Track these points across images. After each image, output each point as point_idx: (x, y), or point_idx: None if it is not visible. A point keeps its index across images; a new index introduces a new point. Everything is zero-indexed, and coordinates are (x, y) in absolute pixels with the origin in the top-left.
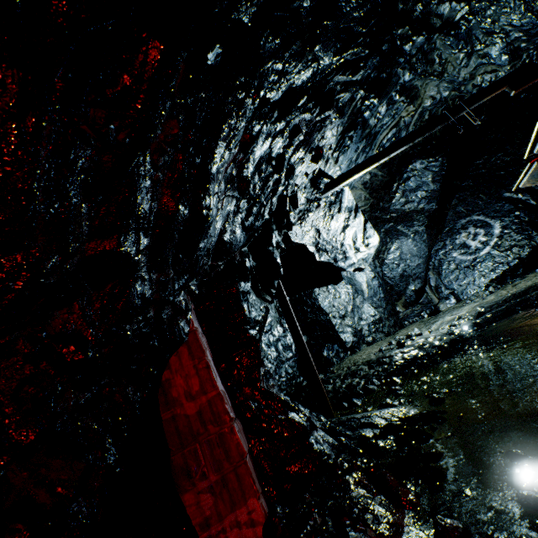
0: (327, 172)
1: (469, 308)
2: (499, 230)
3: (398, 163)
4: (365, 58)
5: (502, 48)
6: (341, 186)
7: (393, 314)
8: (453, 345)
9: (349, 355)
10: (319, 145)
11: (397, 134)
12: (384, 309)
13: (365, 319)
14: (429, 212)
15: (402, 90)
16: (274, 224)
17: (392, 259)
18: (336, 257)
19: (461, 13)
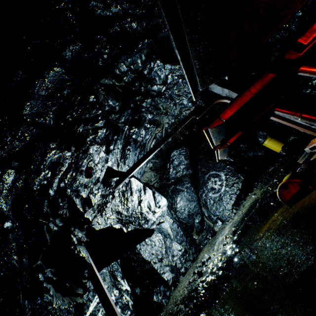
0: (121, 170)
1: (228, 228)
2: (224, 177)
3: (166, 153)
4: (101, 114)
5: (187, 100)
6: (126, 180)
7: (192, 243)
8: (228, 266)
9: (173, 290)
10: (90, 165)
11: (157, 142)
12: (186, 242)
13: (176, 254)
14: (189, 175)
15: (150, 122)
16: (72, 226)
17: (180, 206)
18: (140, 223)
19: (163, 89)
